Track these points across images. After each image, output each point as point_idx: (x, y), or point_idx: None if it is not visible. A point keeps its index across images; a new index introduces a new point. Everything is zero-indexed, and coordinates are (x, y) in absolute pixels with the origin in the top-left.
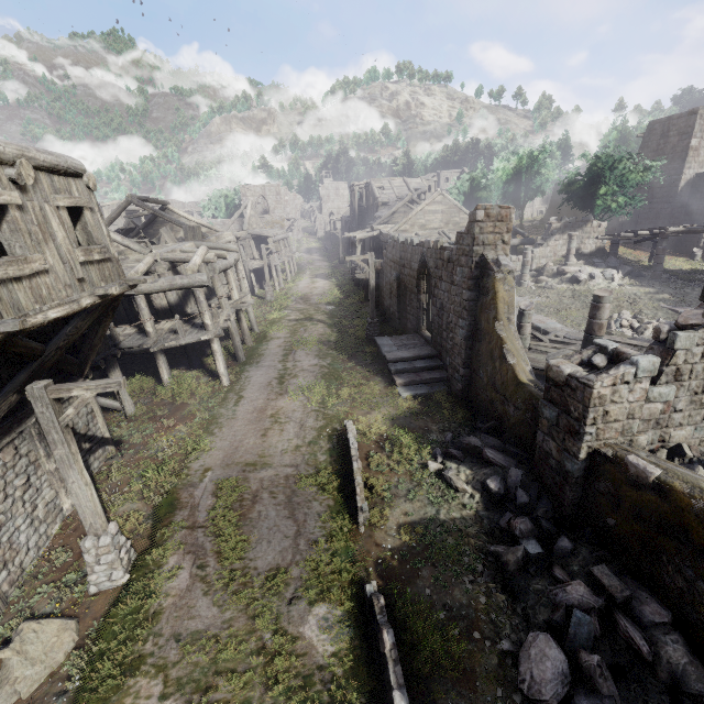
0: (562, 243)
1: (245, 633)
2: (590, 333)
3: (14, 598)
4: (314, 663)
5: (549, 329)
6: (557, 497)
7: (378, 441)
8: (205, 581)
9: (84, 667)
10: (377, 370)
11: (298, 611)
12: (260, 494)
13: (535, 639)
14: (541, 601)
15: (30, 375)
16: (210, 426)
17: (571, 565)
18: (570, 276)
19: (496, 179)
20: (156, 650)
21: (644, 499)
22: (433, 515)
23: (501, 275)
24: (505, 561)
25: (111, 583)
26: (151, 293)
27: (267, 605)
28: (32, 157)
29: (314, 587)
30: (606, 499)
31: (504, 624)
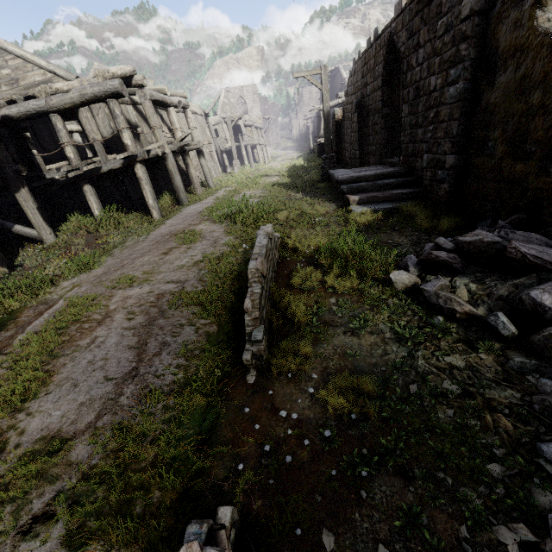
0: None
1: None
2: None
3: None
4: None
5: None
6: None
7: (314, 257)
8: None
9: None
10: (328, 198)
11: None
12: (113, 314)
13: None
14: None
15: None
16: (114, 249)
17: None
18: None
19: None
20: None
21: None
22: (402, 359)
23: None
24: None
25: None
26: (64, 109)
27: None
28: None
29: (90, 498)
30: None
31: None
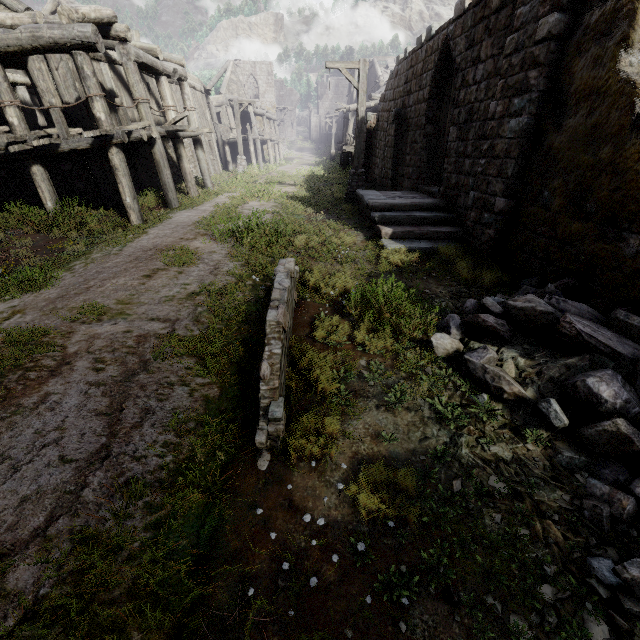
0: None
1: None
2: None
3: None
4: None
5: None
6: None
7: (340, 301)
8: None
9: None
10: (355, 224)
11: None
12: (73, 361)
13: None
14: None
15: None
16: (74, 261)
17: None
18: None
19: None
20: None
21: None
22: (443, 445)
23: None
24: None
25: None
26: (5, 52)
27: None
28: None
29: None
30: None
31: None
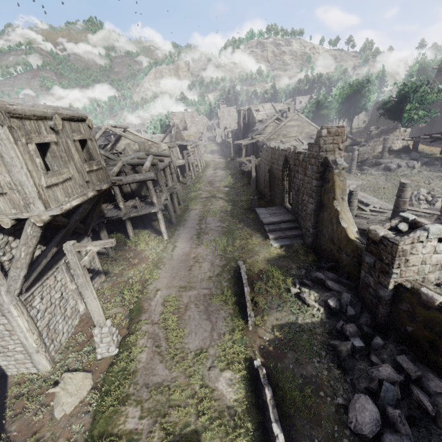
0: (379, 144)
1: (185, 385)
2: (397, 207)
3: (58, 360)
4: (224, 404)
5: (369, 202)
6: (373, 312)
7: (259, 274)
8: (160, 354)
9: (97, 399)
10: (257, 229)
11: (214, 374)
12: (189, 305)
13: (358, 398)
14: (363, 375)
15: (62, 237)
16: (158, 263)
17: (382, 355)
18: (384, 166)
19: (334, 101)
20: (136, 392)
21: (431, 316)
22: (294, 320)
23: (337, 171)
24: (339, 350)
25: (109, 353)
26: (122, 184)
27: (196, 370)
28: (60, 113)
29: (223, 361)
30: (406, 315)
31: (339, 388)
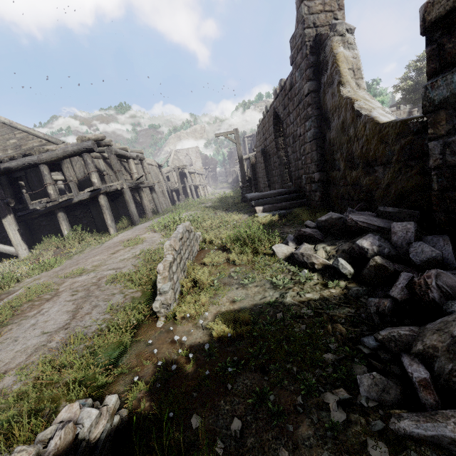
0: None
1: None
2: None
3: None
4: None
5: None
6: None
7: (225, 246)
8: None
9: None
10: (244, 211)
11: None
12: (61, 293)
13: None
14: None
15: None
16: (74, 255)
17: None
18: None
19: None
20: None
21: None
22: (275, 299)
23: (338, 38)
24: (421, 352)
25: None
26: (50, 161)
27: None
28: None
29: (5, 411)
30: None
31: None
